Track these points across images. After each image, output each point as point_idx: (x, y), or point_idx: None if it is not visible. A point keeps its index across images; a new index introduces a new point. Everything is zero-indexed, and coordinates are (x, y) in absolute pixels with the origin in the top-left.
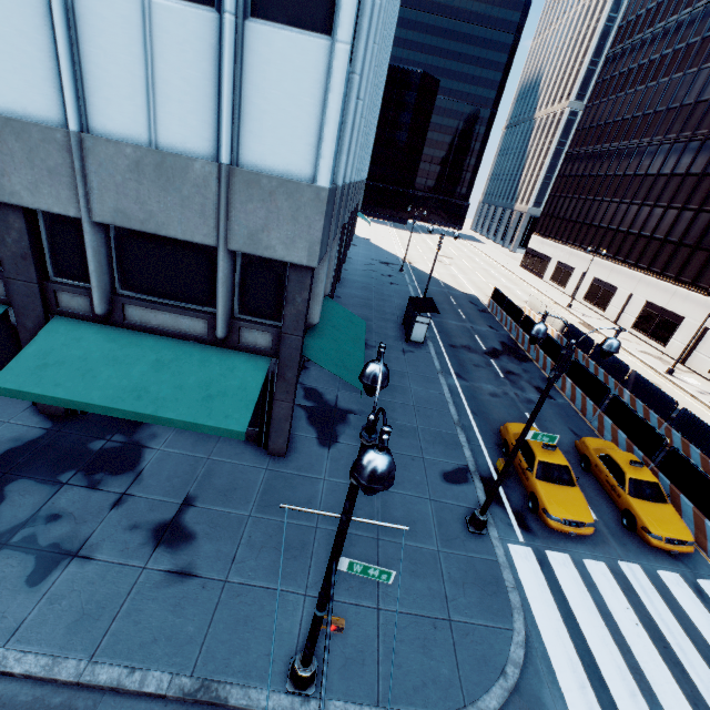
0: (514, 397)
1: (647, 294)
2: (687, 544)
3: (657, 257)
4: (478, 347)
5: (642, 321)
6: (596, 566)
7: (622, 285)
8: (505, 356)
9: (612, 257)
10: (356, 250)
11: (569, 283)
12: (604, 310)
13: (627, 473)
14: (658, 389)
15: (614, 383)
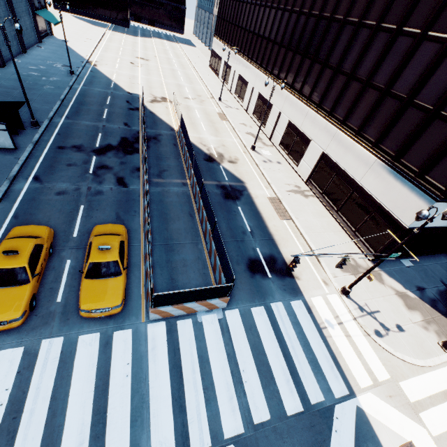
0: (83, 192)
1: (259, 87)
2: (113, 308)
3: (265, 55)
4: (91, 146)
5: (257, 109)
6: (10, 354)
7: (250, 80)
8: (113, 151)
9: (247, 56)
10: (37, 52)
11: (229, 80)
12: (243, 101)
13: (90, 259)
14: (199, 170)
15: (190, 165)
